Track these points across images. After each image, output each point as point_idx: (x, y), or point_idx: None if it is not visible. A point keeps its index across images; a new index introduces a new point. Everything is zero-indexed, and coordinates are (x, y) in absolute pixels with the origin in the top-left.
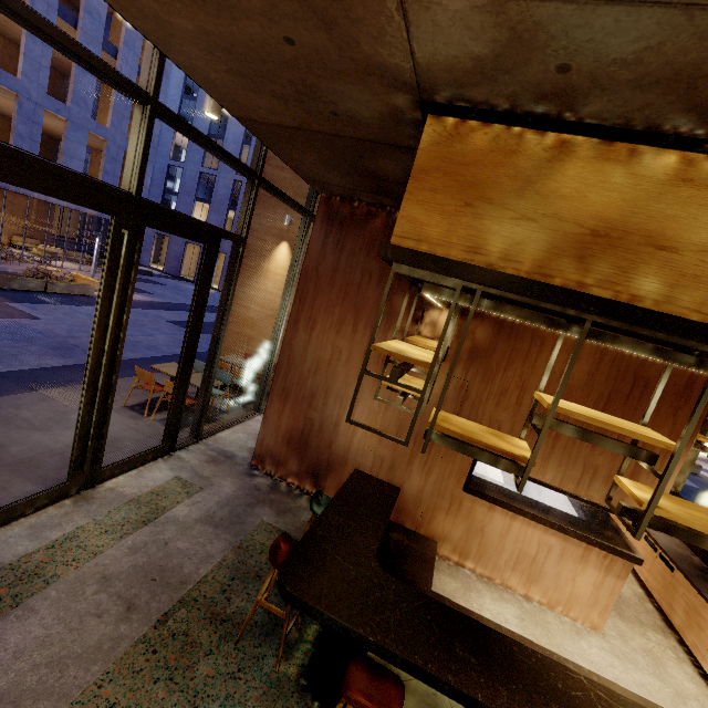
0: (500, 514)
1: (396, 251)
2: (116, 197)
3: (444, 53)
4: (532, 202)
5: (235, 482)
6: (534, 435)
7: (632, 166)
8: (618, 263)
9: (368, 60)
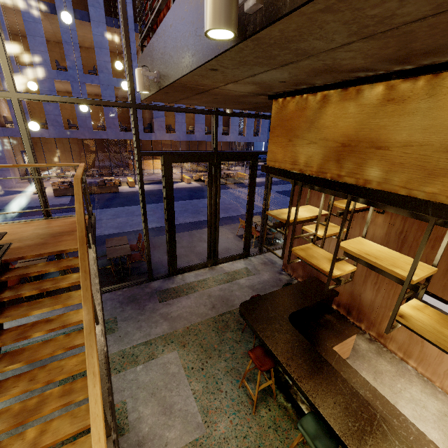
0: None
1: (266, 168)
2: (208, 155)
3: (248, 90)
4: (314, 133)
5: (270, 275)
6: None
7: (358, 100)
8: (356, 161)
9: (236, 95)
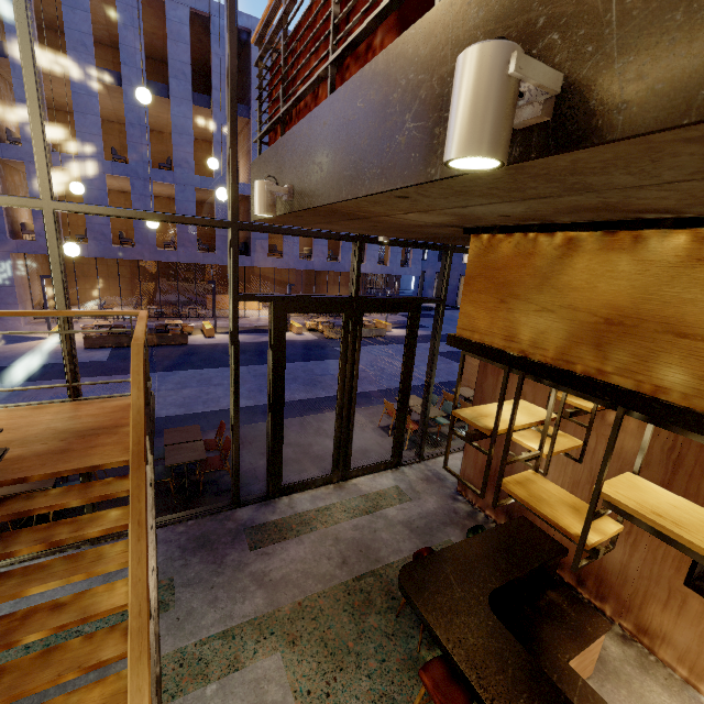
0: None
1: (456, 341)
2: (344, 302)
3: (436, 220)
4: (550, 296)
5: (438, 501)
6: None
7: (637, 252)
8: (636, 352)
9: (411, 224)
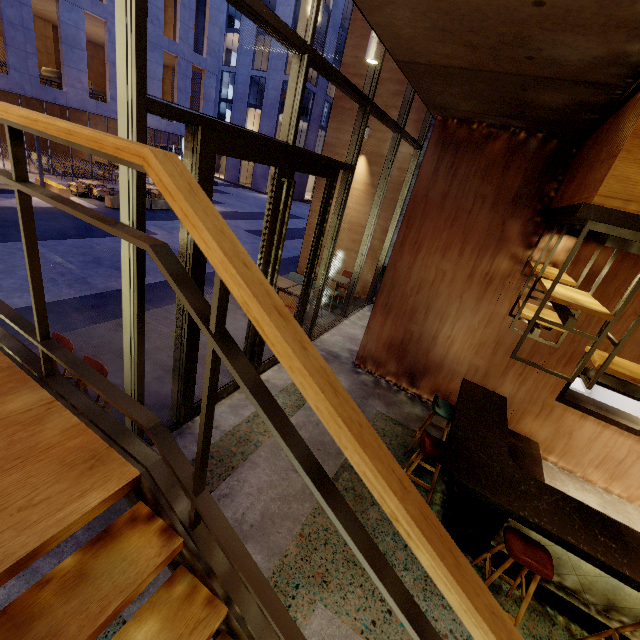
0: (592, 423)
1: (601, 212)
2: (280, 150)
3: None
4: None
5: (347, 378)
6: None
7: None
8: None
9: (632, 16)
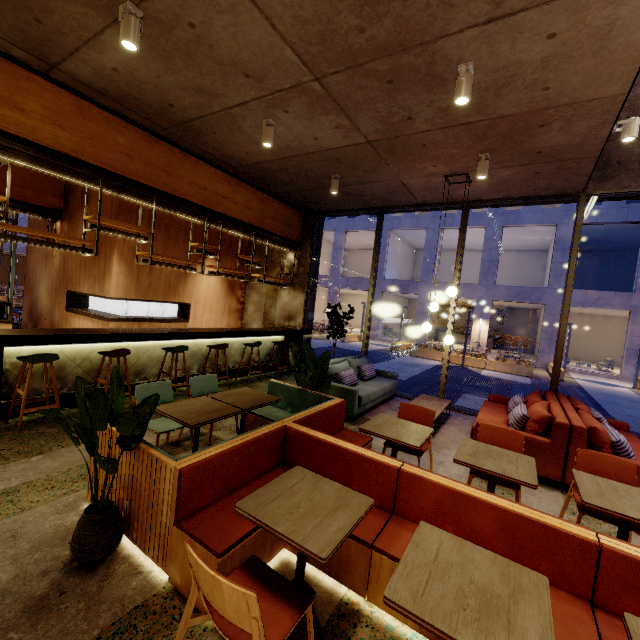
0: (77, 319)
1: None
2: None
3: None
4: None
5: None
6: (81, 269)
7: None
8: None
9: None
